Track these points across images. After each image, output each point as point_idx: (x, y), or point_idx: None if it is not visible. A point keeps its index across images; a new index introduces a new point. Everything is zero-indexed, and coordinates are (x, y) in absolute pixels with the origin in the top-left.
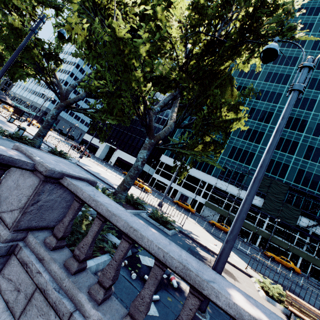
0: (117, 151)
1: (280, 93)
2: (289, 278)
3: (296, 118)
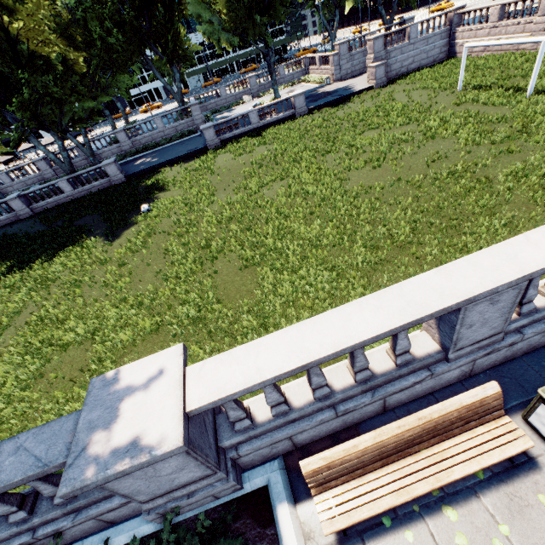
0: None
1: None
2: None
3: None
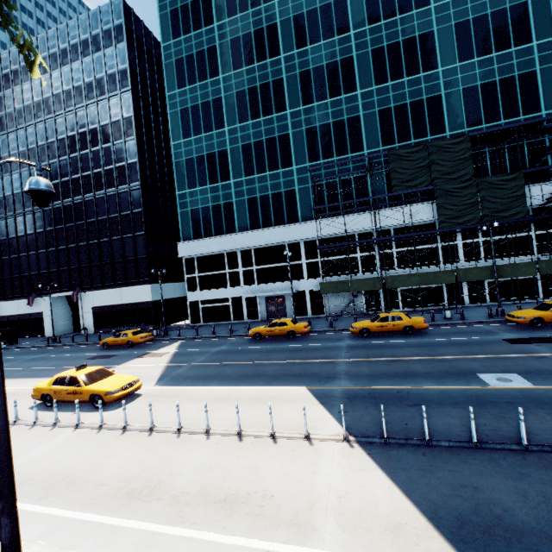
0: (84, 298)
1: None
2: None
3: None
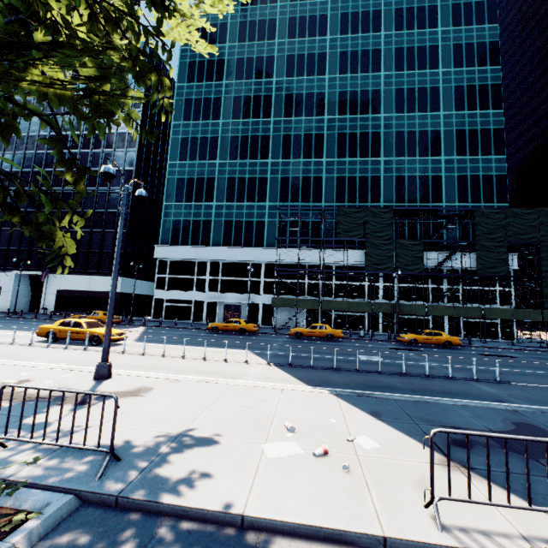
0: (51, 279)
1: (322, 53)
2: (474, 376)
3: (362, 91)
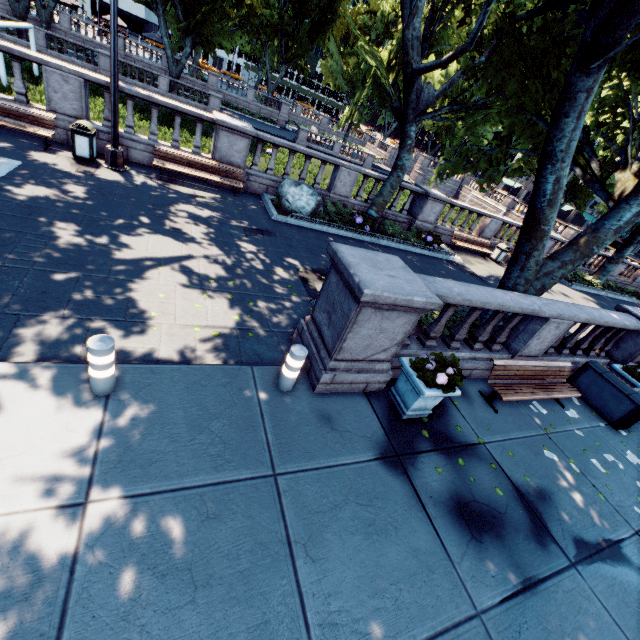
0: None
1: None
2: None
3: None
